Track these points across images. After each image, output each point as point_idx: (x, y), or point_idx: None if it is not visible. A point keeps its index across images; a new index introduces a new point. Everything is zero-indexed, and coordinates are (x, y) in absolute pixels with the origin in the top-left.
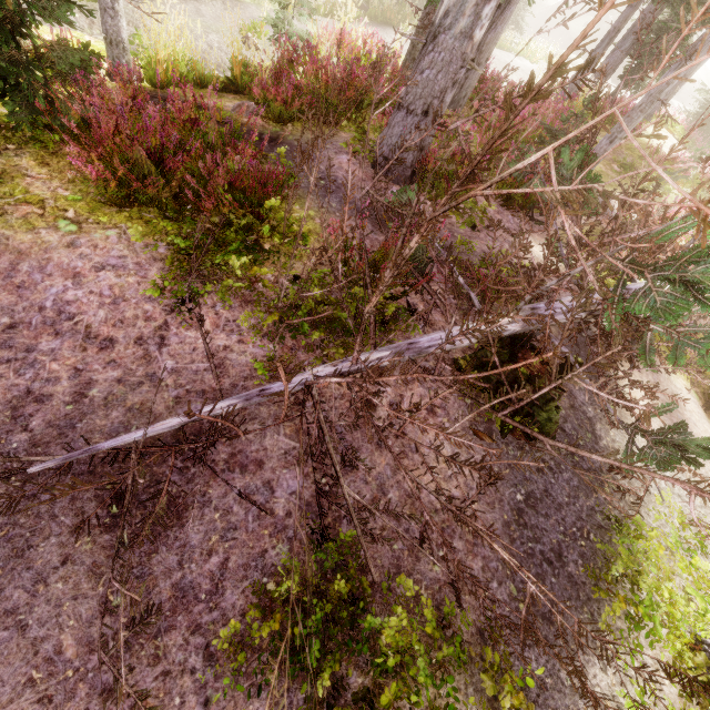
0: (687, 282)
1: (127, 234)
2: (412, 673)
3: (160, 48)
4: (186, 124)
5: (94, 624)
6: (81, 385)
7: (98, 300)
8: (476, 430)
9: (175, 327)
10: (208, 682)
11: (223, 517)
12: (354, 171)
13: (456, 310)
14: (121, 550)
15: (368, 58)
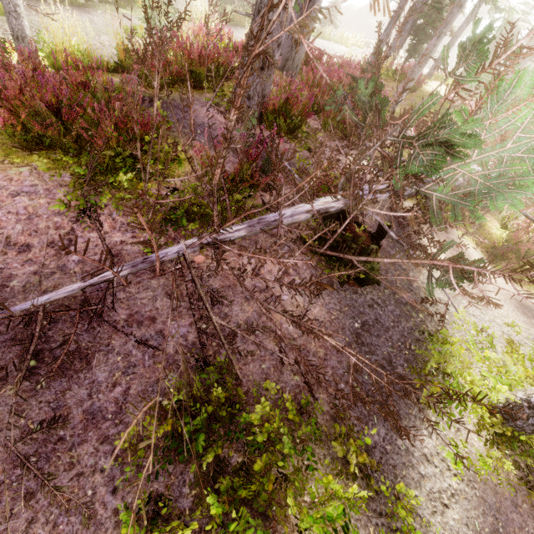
0: (441, 143)
1: (37, 169)
2: (278, 447)
3: (58, 40)
4: (80, 88)
5: (17, 447)
6: (3, 279)
7: (15, 217)
8: (321, 283)
9: (80, 232)
10: (115, 476)
11: (124, 359)
12: (191, 81)
13: (284, 182)
14: (39, 391)
15: (221, 40)
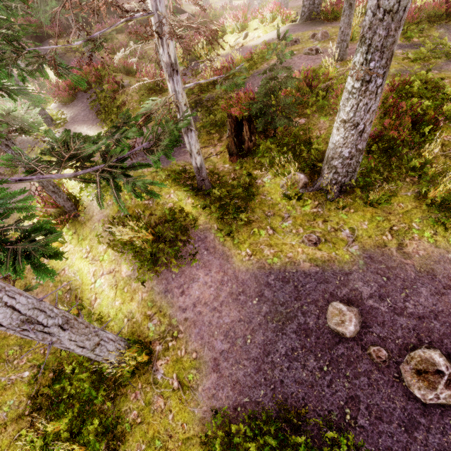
0: None
1: None
2: None
3: None
4: None
5: None
6: None
7: None
8: None
9: None
10: None
11: None
12: None
13: None
14: None
15: None
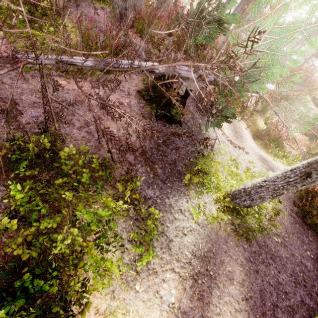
0: (217, 21)
1: None
2: (78, 177)
3: None
4: None
5: None
6: None
7: None
8: (143, 115)
9: None
10: None
11: None
12: None
13: (115, 25)
14: None
15: None
